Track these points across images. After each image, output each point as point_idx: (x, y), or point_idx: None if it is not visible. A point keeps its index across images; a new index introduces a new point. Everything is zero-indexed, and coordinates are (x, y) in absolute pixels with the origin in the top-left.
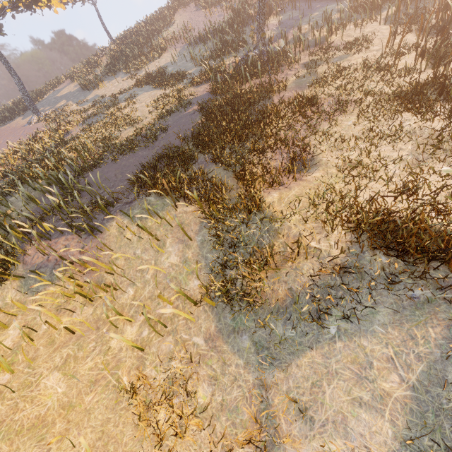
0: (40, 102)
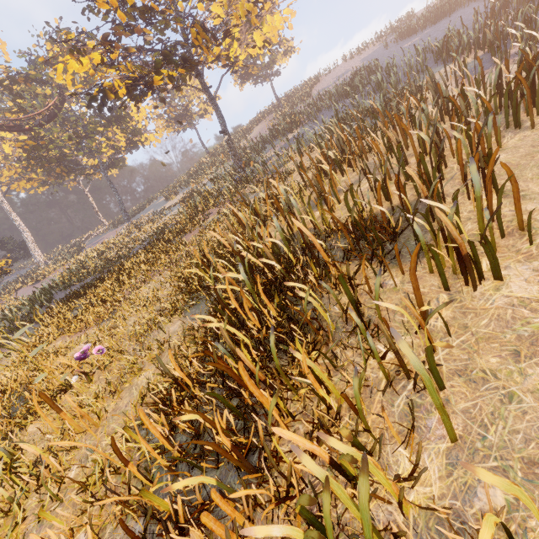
0: (146, 208)
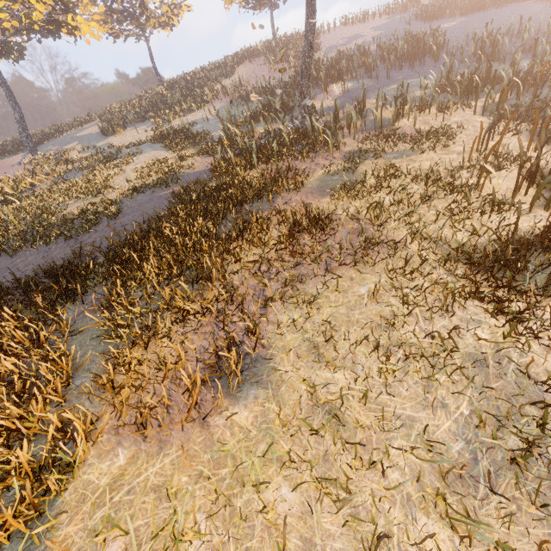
0: (56, 139)
